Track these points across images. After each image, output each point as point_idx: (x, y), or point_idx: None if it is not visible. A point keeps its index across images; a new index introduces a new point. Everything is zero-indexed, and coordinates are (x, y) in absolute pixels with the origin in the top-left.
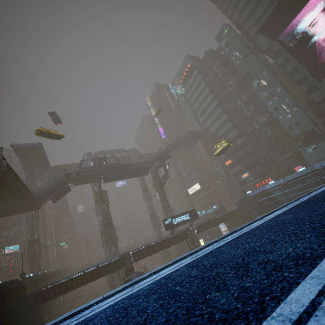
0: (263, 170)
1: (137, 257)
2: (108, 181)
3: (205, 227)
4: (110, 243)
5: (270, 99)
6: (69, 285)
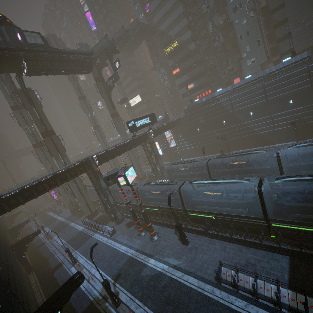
0: (207, 81)
1: (102, 160)
2: (34, 73)
3: (160, 131)
4: (57, 153)
5: None
6: (28, 194)
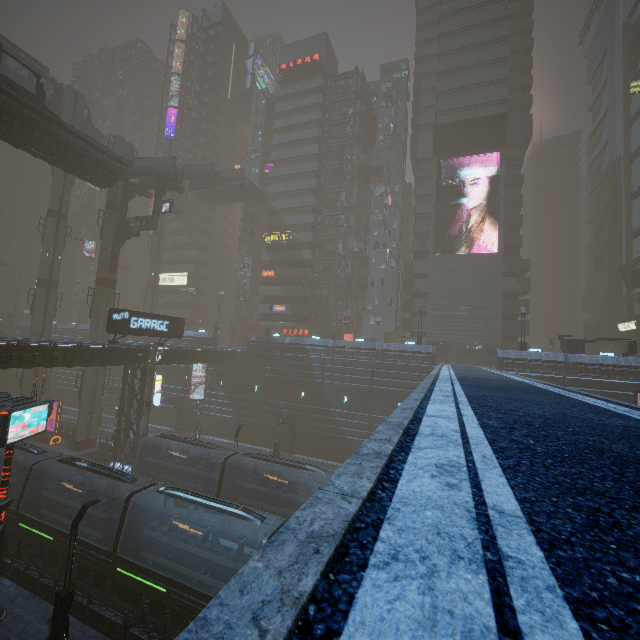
0: (308, 315)
1: None
2: None
3: (180, 358)
4: None
5: (380, 228)
6: None
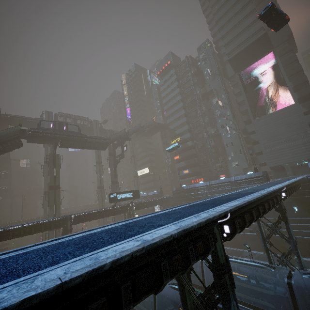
0: (200, 171)
1: (78, 221)
2: (65, 147)
3: (143, 206)
4: (53, 204)
5: (221, 117)
6: (5, 235)
